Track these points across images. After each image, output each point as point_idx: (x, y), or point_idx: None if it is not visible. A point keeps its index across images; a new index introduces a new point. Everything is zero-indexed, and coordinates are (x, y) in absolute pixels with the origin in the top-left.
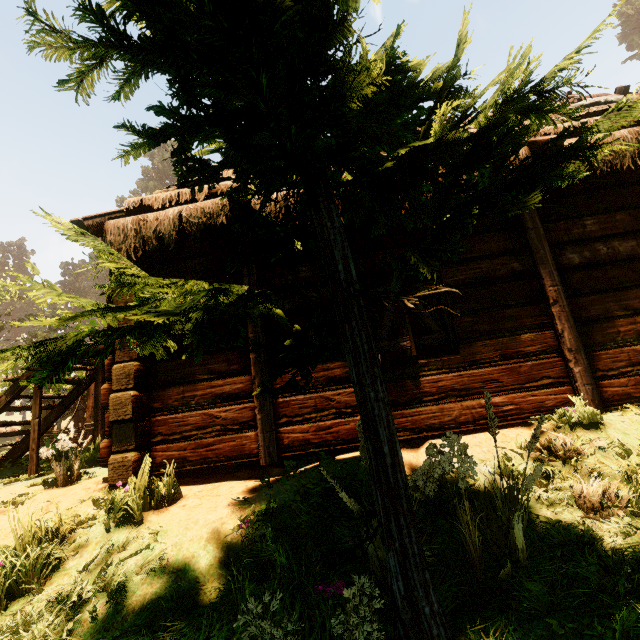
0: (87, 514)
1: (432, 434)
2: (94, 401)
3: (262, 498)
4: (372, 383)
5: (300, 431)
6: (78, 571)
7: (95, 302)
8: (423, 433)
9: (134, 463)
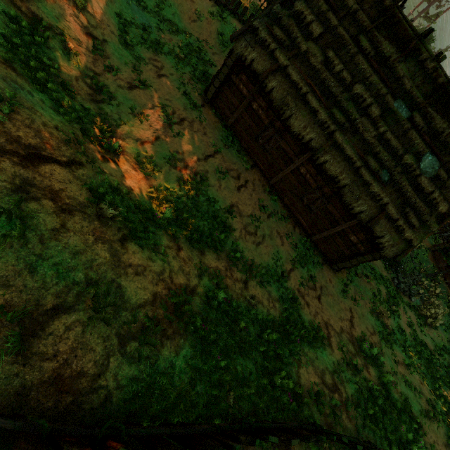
0: (427, 248)
1: (449, 287)
2: (445, 230)
3: (433, 266)
4: (445, 271)
5: (444, 269)
6: (423, 252)
7: (446, 252)
8: (449, 286)
9: (434, 250)
